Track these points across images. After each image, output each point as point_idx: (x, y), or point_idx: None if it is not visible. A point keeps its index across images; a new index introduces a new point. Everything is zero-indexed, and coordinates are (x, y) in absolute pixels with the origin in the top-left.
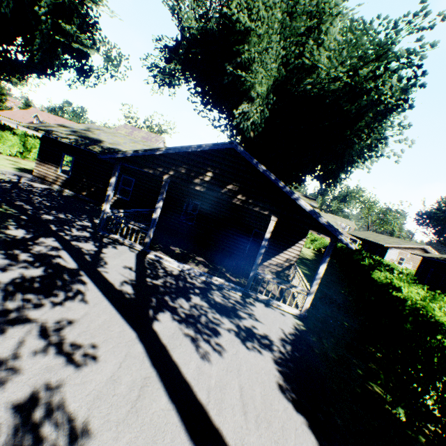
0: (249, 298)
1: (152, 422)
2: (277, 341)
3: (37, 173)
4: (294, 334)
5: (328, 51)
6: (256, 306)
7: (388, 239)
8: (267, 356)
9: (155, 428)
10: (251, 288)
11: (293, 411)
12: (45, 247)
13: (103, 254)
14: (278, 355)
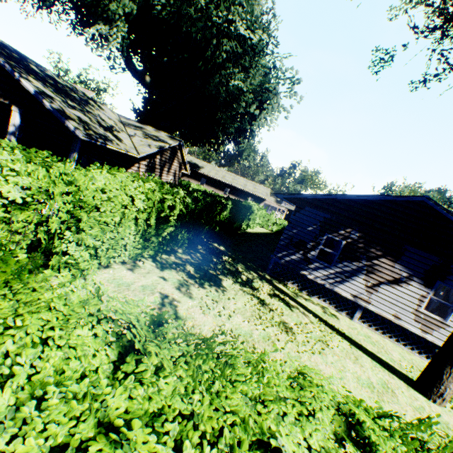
0: None
1: None
2: None
3: None
4: None
5: None
6: None
7: None
8: None
9: None
10: None
11: None
12: None
13: None
14: None
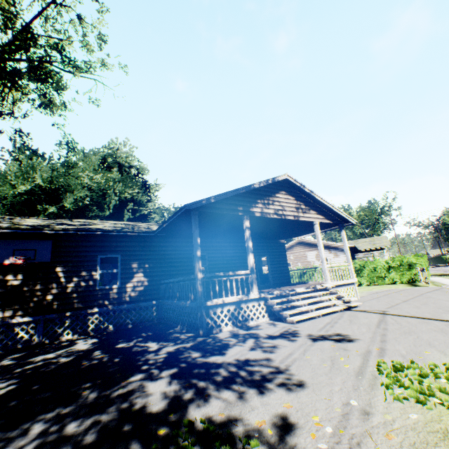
0: None
1: None
2: None
3: None
4: None
5: None
6: None
7: None
8: None
9: None
10: None
11: None
12: None
13: None
14: None
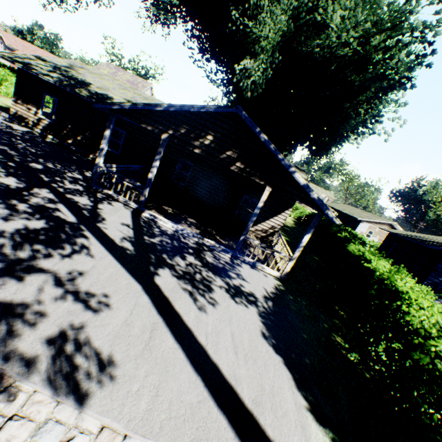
0: (237, 260)
1: (163, 357)
2: (260, 298)
3: (15, 112)
4: (275, 293)
5: (343, 9)
6: (243, 268)
7: (362, 213)
8: (252, 310)
9: (167, 361)
10: (240, 252)
11: (273, 352)
12: (41, 198)
13: (100, 210)
14: (262, 310)
